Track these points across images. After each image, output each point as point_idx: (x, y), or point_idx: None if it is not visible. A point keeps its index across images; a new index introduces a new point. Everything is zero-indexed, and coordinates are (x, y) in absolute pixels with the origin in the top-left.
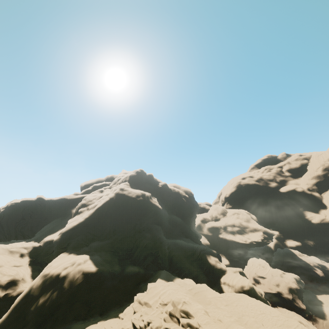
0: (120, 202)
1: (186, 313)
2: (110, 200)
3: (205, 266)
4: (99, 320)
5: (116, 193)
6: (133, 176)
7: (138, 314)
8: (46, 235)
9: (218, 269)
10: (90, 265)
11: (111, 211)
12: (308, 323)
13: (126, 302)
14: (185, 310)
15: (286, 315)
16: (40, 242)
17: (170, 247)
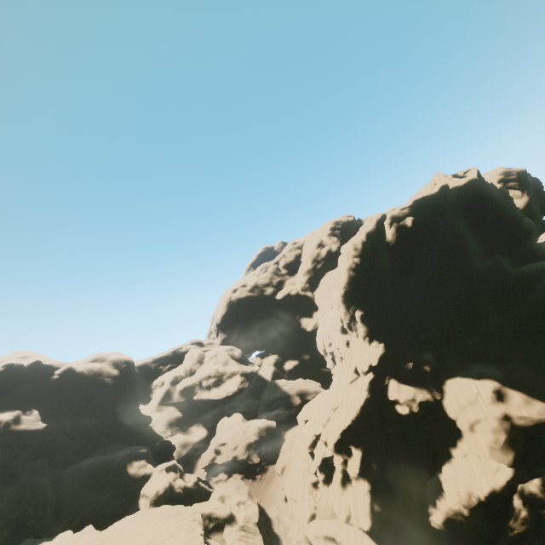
0: None
1: None
2: None
3: (124, 481)
4: None
5: None
6: None
7: None
8: None
9: (140, 477)
10: None
11: None
12: (239, 487)
13: None
14: None
15: (185, 509)
16: None
17: (64, 482)
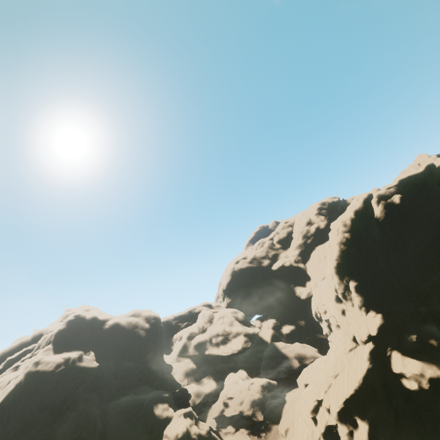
0: (31, 385)
1: None
2: (17, 388)
3: (151, 420)
4: None
5: (27, 373)
6: (62, 331)
7: None
8: None
9: (164, 419)
10: None
11: (18, 402)
12: None
13: None
14: None
15: None
16: None
17: (108, 414)
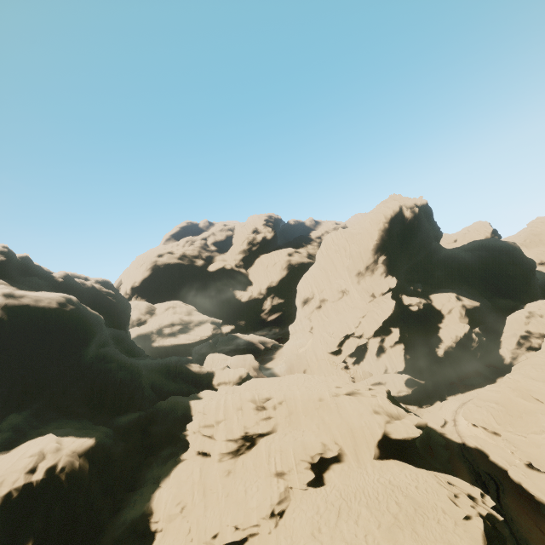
0: (25, 323)
1: (265, 398)
2: None
3: (190, 377)
4: (151, 486)
5: (2, 306)
6: (1, 263)
7: (220, 432)
8: None
9: (205, 374)
10: (78, 441)
11: (9, 346)
12: None
13: (148, 458)
14: (264, 396)
15: None
16: None
17: None
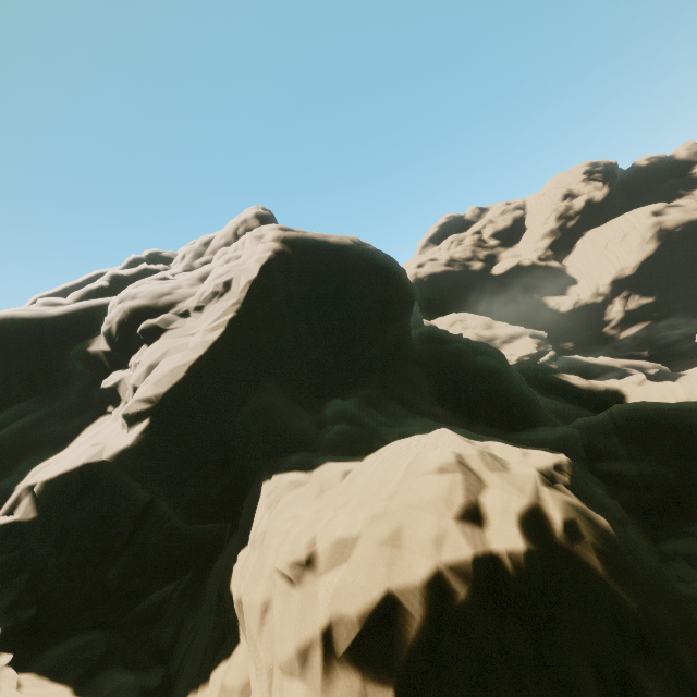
0: (316, 262)
1: None
2: (281, 259)
3: (572, 396)
4: None
5: (281, 239)
6: (267, 217)
7: None
8: (8, 474)
9: (602, 391)
10: (530, 453)
11: (303, 294)
12: None
13: (664, 541)
14: None
15: None
16: (3, 512)
17: None
